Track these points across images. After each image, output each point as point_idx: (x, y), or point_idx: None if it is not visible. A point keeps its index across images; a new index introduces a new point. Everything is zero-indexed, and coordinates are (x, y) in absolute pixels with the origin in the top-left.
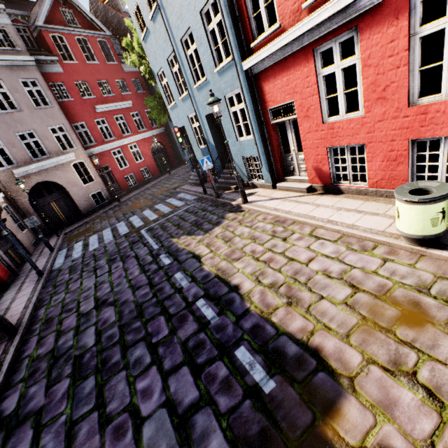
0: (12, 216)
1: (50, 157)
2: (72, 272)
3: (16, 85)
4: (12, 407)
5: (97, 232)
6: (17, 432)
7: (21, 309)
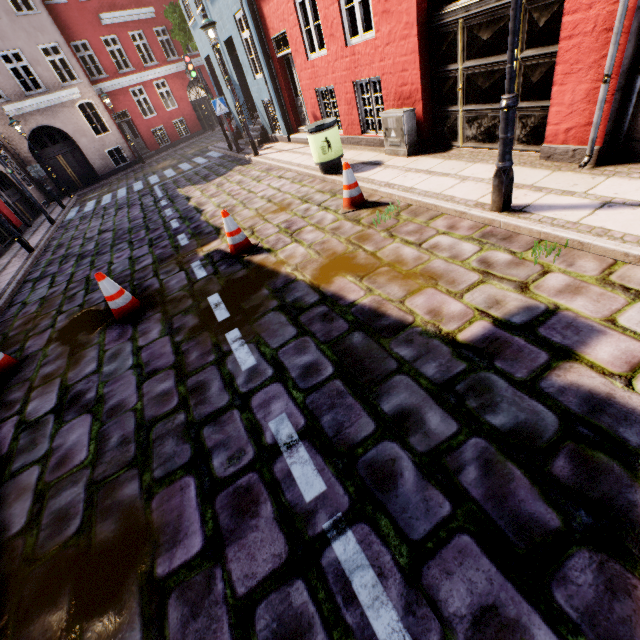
0: (13, 167)
1: (47, 92)
2: (82, 220)
3: None
4: (37, 275)
5: (112, 191)
6: (41, 280)
7: (37, 242)
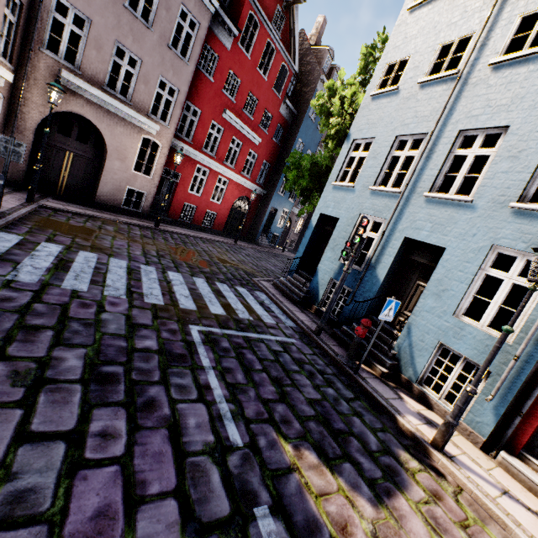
0: None
1: (128, 105)
2: None
3: (173, 4)
4: None
5: (100, 250)
6: None
7: None
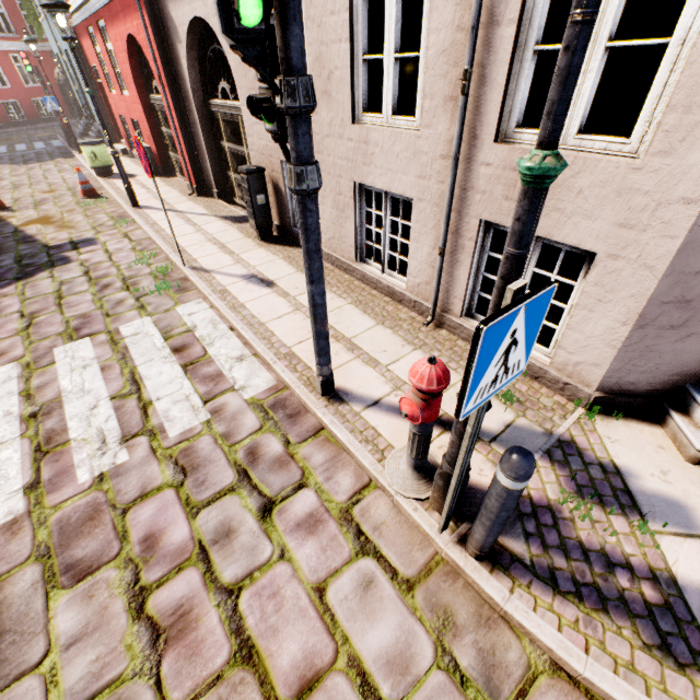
0: None
1: None
2: None
3: None
4: None
5: None
6: None
7: None
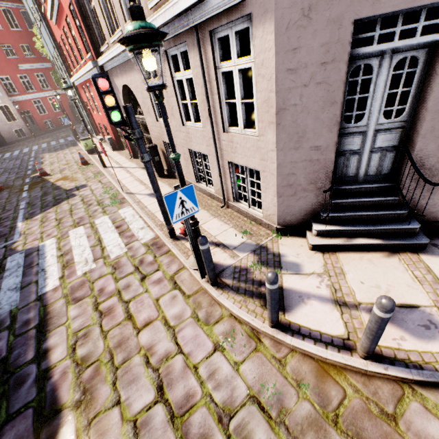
0: None
1: None
2: None
3: None
4: None
5: (12, 151)
6: None
7: None
